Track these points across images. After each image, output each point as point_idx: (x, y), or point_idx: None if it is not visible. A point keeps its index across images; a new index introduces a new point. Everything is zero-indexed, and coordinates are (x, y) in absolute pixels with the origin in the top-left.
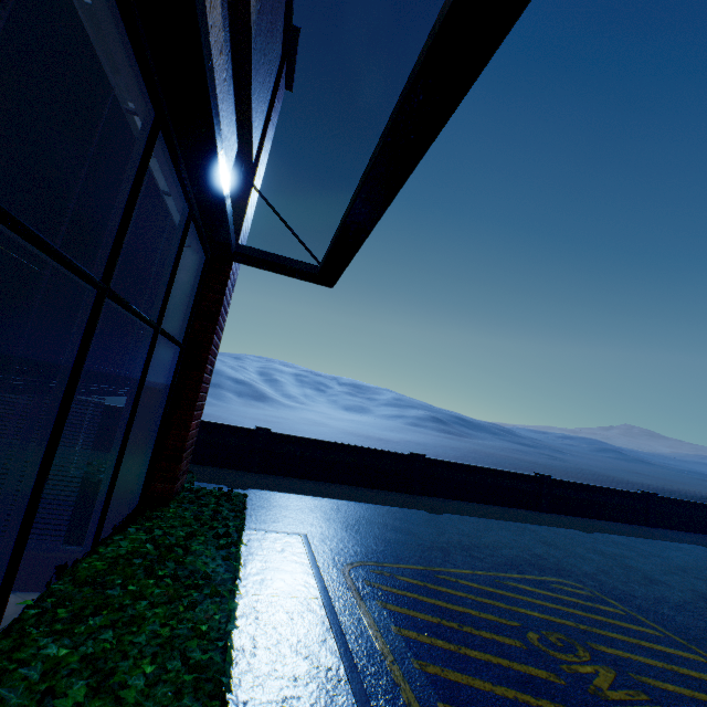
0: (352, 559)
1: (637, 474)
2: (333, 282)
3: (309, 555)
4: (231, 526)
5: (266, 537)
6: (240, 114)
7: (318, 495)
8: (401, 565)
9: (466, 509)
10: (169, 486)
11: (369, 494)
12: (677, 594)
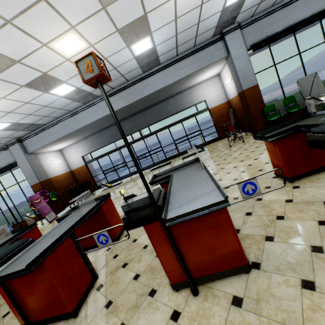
0: None
1: None
2: None
3: None
4: None
5: None
6: None
7: None
8: None
9: None
10: None
11: None
12: None
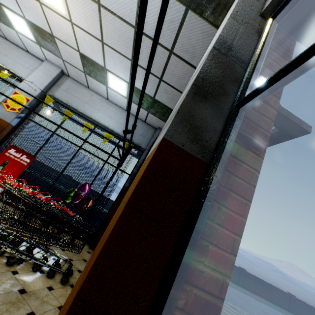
0: None
1: (290, 287)
2: None
3: None
4: None
5: None
6: None
7: None
8: None
9: None
10: None
11: None
12: None
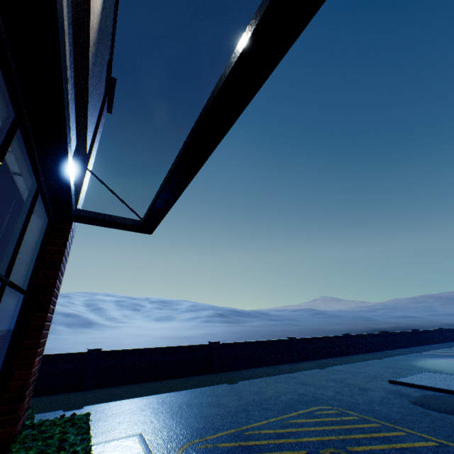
0: (182, 442)
1: (336, 324)
2: (152, 230)
3: (147, 451)
4: (79, 450)
5: (106, 448)
6: (78, 123)
7: (145, 394)
8: (219, 433)
9: (252, 374)
10: (10, 429)
11: (184, 382)
12: (377, 394)
